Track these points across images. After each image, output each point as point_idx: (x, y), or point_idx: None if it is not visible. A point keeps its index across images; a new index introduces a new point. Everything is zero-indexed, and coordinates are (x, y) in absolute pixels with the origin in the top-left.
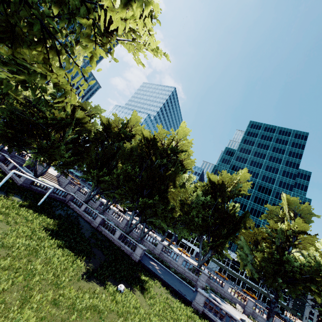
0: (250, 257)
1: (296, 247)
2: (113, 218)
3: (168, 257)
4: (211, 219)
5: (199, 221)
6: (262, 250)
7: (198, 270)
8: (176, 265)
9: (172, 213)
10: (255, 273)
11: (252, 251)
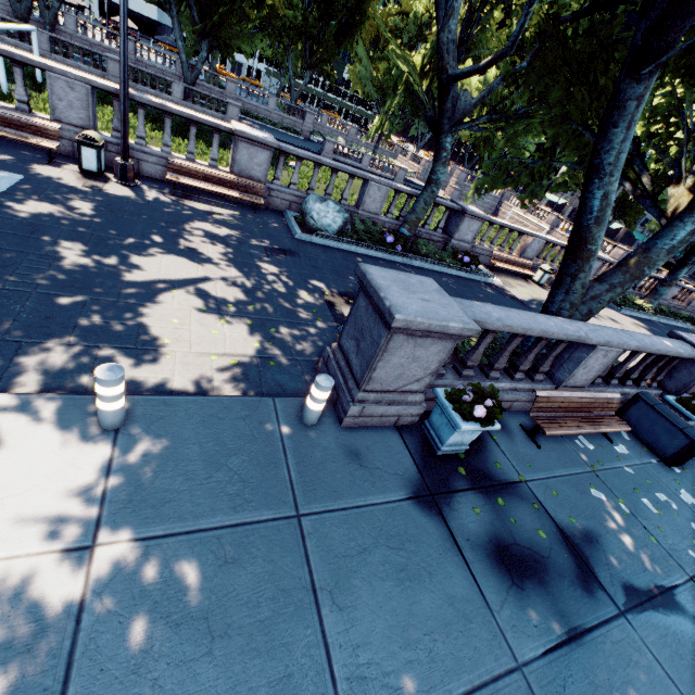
0: (370, 72)
1: (427, 43)
2: (91, 43)
3: (252, 104)
4: (312, 7)
5: (299, 20)
6: (387, 58)
7: (295, 110)
8: (268, 113)
9: (243, 8)
10: (374, 95)
11: (373, 60)
